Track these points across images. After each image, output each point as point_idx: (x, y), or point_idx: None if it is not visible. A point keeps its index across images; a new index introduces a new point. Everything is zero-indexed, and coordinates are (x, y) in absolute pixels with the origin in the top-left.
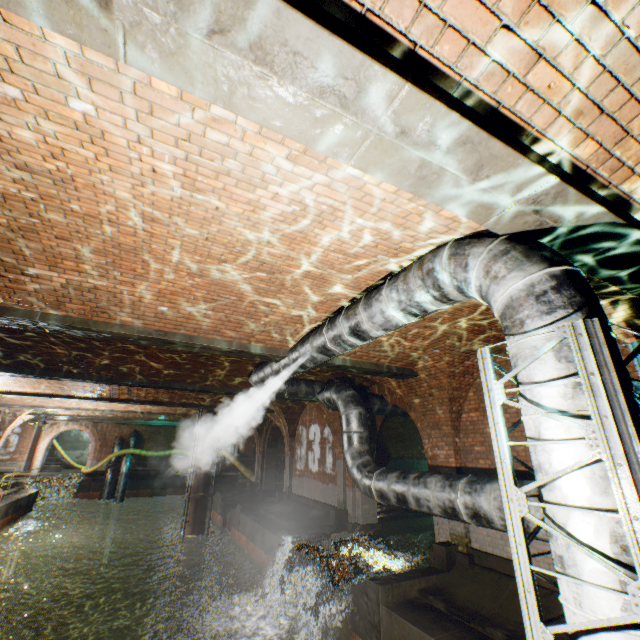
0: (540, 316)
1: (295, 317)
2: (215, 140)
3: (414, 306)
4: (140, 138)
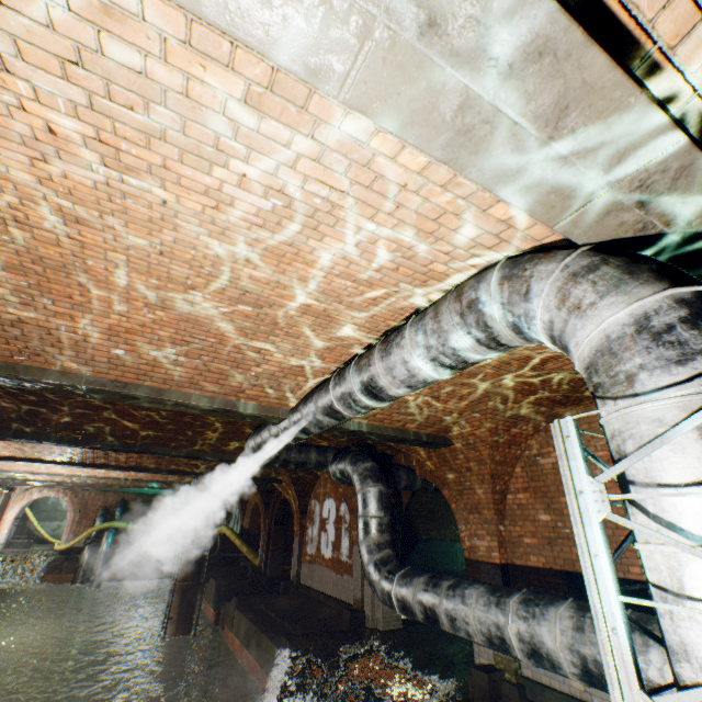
0: (666, 367)
1: (296, 367)
2: (122, 62)
3: (449, 353)
4: (4, 59)
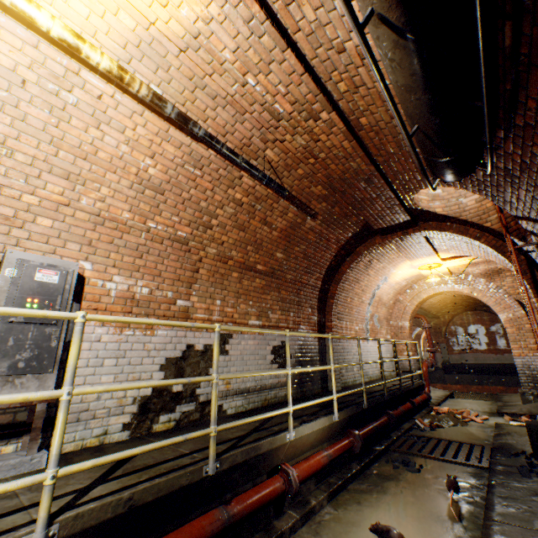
0: None
1: None
2: None
3: None
4: None
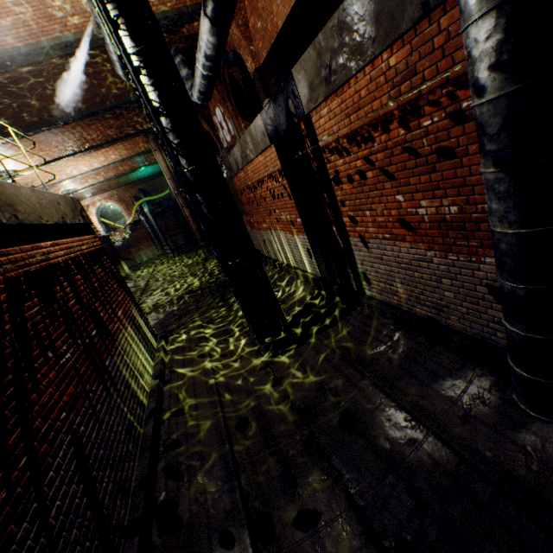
0: None
1: None
2: None
3: None
4: None
